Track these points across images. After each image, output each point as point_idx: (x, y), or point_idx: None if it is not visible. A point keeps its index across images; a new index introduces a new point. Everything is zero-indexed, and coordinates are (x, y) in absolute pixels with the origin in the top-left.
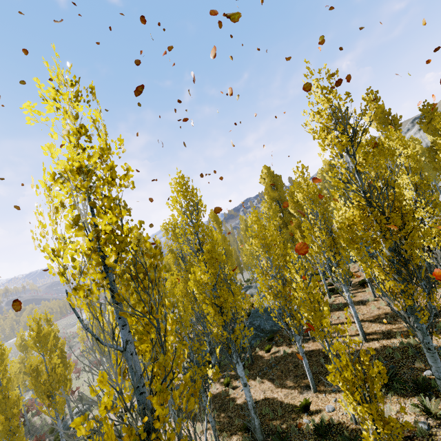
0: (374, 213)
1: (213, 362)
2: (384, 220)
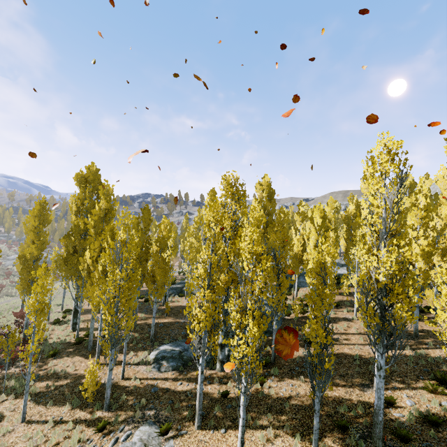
0: None
1: (221, 357)
2: None
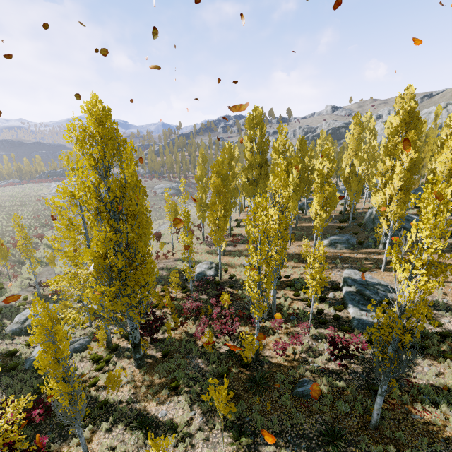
0: None
1: (384, 241)
2: None
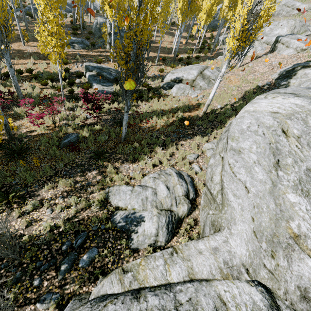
0: None
1: (110, 41)
2: None
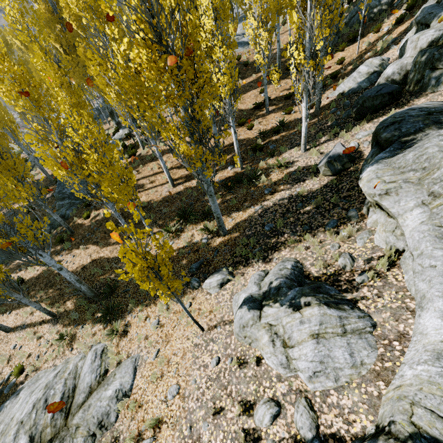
0: (163, 58)
1: None
2: (176, 70)
